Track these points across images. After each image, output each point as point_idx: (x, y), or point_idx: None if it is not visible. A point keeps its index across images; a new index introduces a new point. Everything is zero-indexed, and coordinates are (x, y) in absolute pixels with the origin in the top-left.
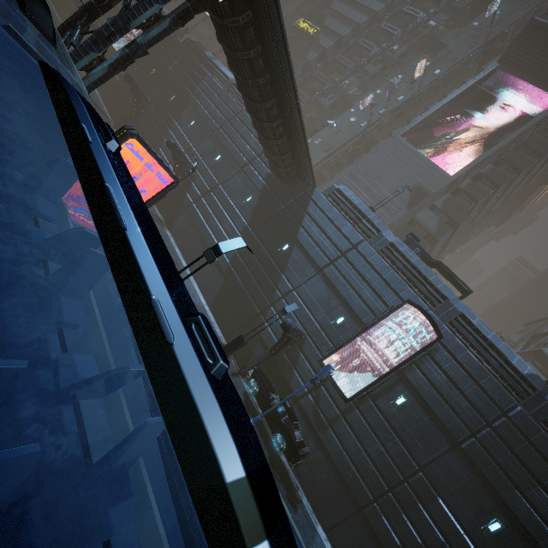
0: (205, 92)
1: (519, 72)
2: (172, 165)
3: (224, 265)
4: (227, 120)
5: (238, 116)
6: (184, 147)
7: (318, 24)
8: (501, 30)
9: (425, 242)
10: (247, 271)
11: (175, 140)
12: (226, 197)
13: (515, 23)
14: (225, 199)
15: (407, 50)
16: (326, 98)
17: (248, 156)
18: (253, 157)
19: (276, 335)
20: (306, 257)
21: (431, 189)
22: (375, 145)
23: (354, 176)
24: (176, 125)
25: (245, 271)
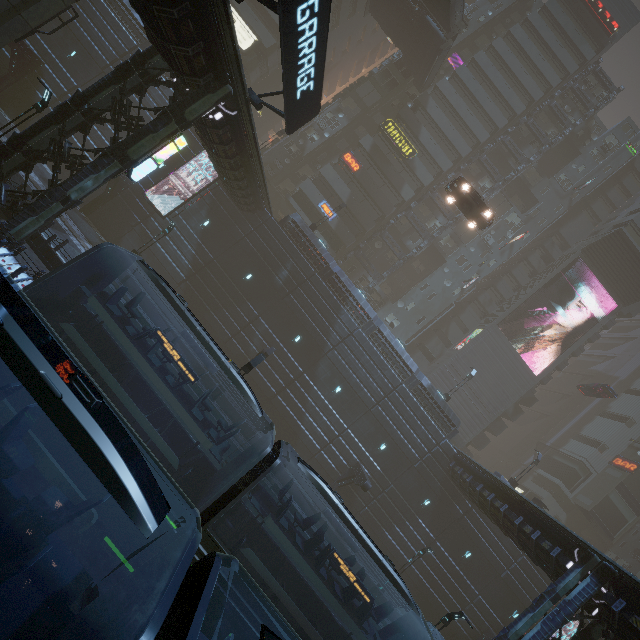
0: (347, 342)
1: (595, 268)
2: (327, 454)
3: (415, 577)
4: (384, 393)
5: (398, 392)
6: (337, 429)
7: (411, 133)
8: (583, 195)
9: (503, 424)
10: (437, 581)
11: (322, 416)
12: (403, 502)
13: (594, 189)
14: (403, 505)
15: (499, 194)
16: (416, 243)
17: (420, 451)
18: (424, 453)
19: (471, 635)
20: (485, 563)
21: (521, 389)
22: (463, 312)
23: (455, 369)
24: (317, 391)
25: (436, 581)
